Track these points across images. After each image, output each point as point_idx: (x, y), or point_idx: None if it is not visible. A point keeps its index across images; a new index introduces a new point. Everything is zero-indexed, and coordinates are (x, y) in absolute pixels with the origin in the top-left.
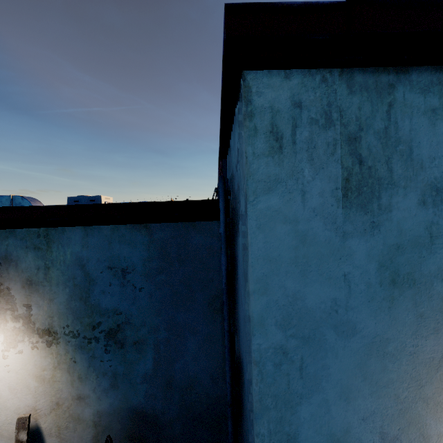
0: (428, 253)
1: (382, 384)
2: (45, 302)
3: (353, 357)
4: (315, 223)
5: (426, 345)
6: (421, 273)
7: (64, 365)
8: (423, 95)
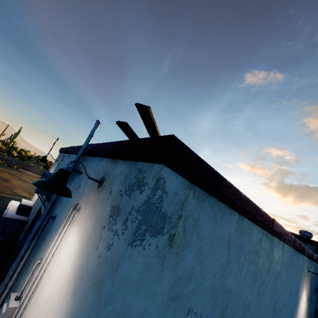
0: None
1: None
2: (309, 286)
3: None
4: None
5: None
6: None
7: (306, 310)
8: None
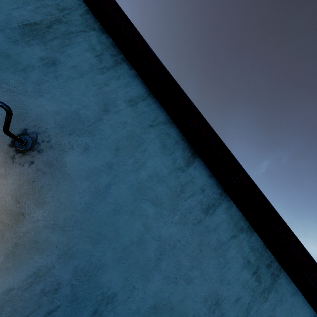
0: (12, 71)
1: None
2: None
3: None
4: (3, 16)
5: None
6: None
7: None
8: (98, 42)
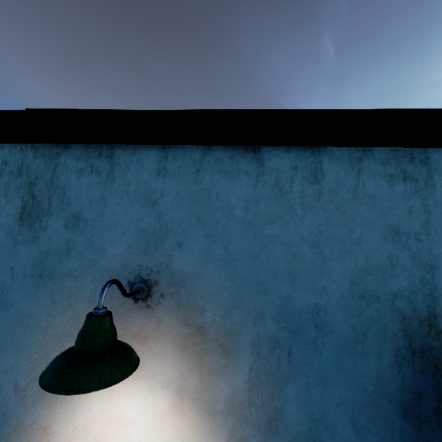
0: (65, 259)
1: (22, 347)
2: None
3: (7, 324)
4: (1, 233)
5: (55, 322)
6: (59, 272)
7: None
8: (76, 160)
